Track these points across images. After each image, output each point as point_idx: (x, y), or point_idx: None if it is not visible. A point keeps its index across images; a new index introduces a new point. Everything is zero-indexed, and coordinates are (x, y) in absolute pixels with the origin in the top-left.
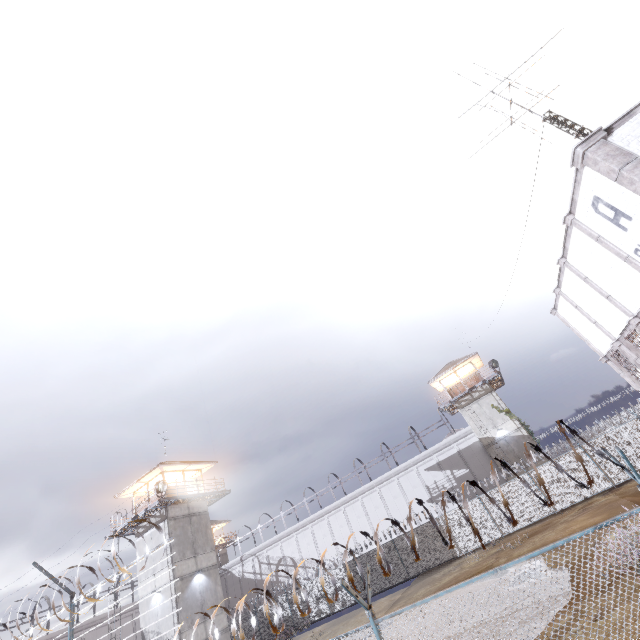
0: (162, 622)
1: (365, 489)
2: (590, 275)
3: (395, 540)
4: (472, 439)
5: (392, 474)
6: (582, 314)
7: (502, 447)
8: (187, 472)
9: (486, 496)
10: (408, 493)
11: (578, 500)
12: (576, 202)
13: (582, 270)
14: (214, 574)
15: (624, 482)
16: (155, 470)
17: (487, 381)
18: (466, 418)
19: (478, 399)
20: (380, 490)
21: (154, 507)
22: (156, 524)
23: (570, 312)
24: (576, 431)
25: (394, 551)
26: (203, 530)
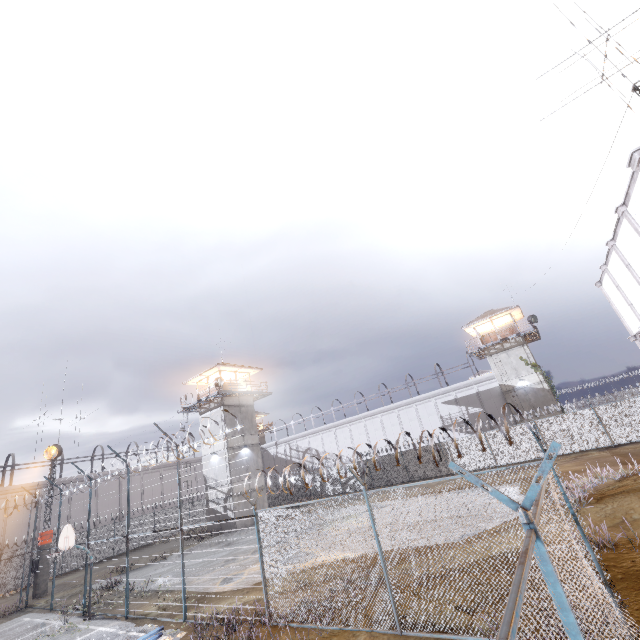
0: (219, 474)
1: (385, 409)
2: (632, 263)
3: (403, 452)
4: (493, 384)
5: (412, 401)
6: (621, 294)
7: (520, 395)
8: (238, 373)
9: (490, 433)
10: (423, 419)
11: (574, 451)
12: (630, 196)
13: (627, 257)
14: (256, 450)
15: (624, 444)
16: (214, 368)
17: (521, 334)
18: (492, 365)
19: (508, 350)
20: (398, 412)
21: (213, 396)
22: (214, 408)
23: (612, 289)
24: (519, 411)
25: (401, 460)
26: (249, 418)
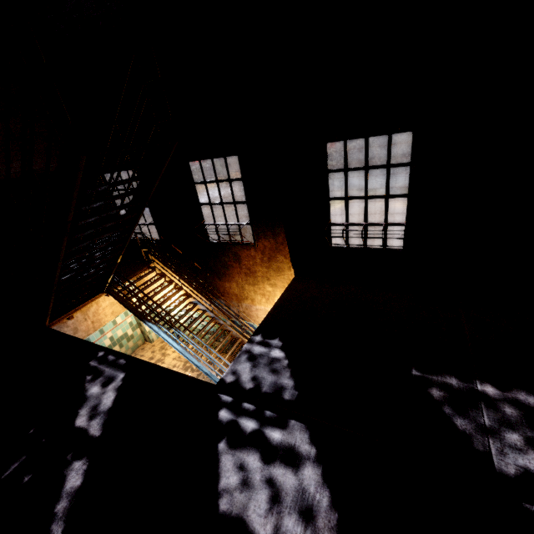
0: None
1: None
2: None
3: None
4: None
5: None
6: None
7: None
8: None
9: None
10: None
11: None
12: None
13: None
14: None
15: None
16: None
17: None
18: None
19: None
20: None
21: None
22: None
23: None
24: None
25: None
26: None
